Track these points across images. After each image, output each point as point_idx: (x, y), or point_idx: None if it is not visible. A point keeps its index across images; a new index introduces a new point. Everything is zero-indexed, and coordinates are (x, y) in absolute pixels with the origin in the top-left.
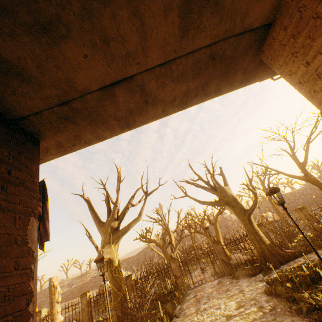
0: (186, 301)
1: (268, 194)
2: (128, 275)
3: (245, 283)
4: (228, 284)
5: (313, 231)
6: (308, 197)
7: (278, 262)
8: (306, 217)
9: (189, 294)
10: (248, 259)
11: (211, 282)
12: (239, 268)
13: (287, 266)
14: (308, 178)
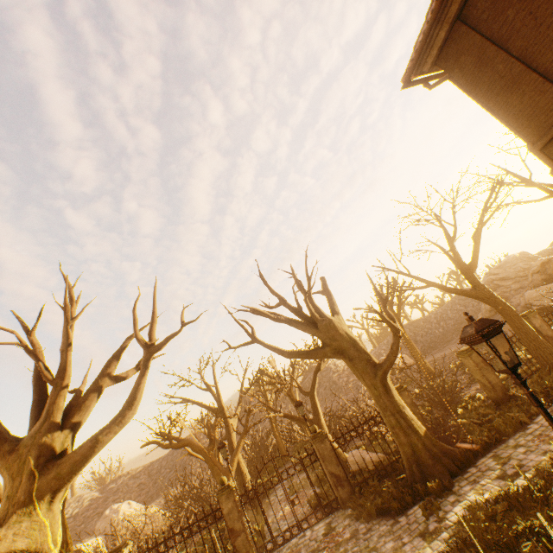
0: None
1: (471, 341)
2: (113, 552)
3: (388, 541)
4: (348, 538)
5: (490, 392)
6: (450, 324)
7: (448, 474)
8: (478, 366)
9: None
10: (382, 464)
11: (310, 530)
12: (366, 488)
13: (469, 486)
14: (480, 293)
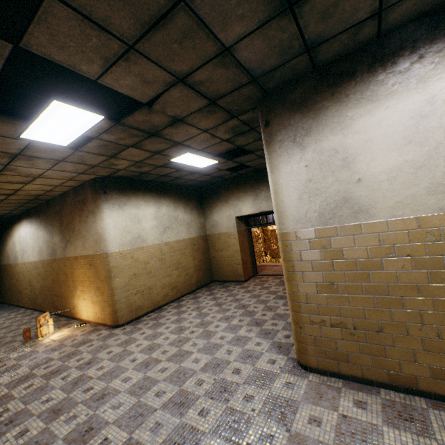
0: None
1: None
2: (273, 230)
3: None
4: None
5: None
6: None
7: None
8: None
9: None
10: None
11: None
12: None
13: None
14: None
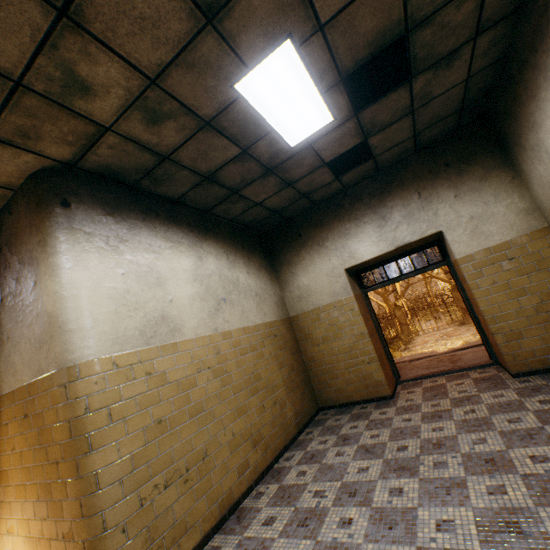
0: (412, 343)
1: None
2: None
3: None
4: (463, 330)
5: None
6: None
7: None
8: None
9: (417, 339)
10: None
11: (444, 330)
12: None
13: None
14: None
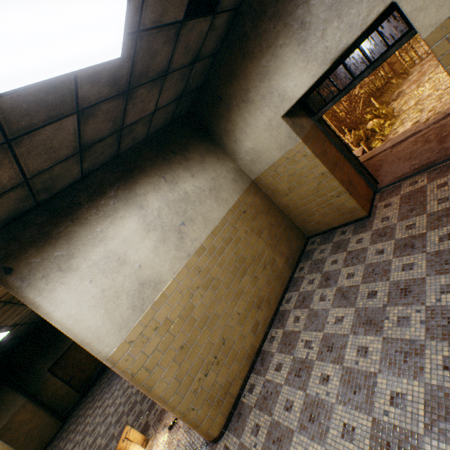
0: (407, 82)
1: None
2: (328, 95)
3: None
4: None
5: None
6: None
7: None
8: None
9: (412, 73)
10: None
11: None
12: None
13: None
14: None
